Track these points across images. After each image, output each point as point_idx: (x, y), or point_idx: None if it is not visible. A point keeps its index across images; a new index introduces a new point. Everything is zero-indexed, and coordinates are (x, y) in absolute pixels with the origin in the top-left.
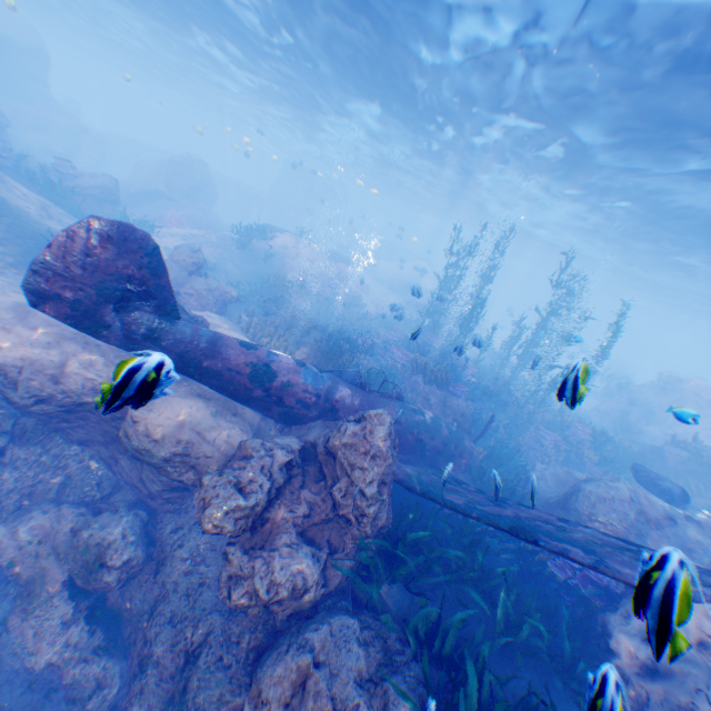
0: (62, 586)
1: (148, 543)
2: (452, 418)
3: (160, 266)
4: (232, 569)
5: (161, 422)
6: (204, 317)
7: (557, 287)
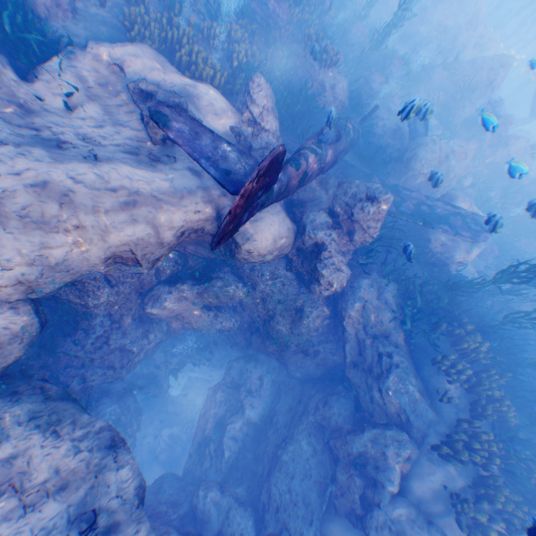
0: (200, 308)
1: (241, 280)
2: (340, 102)
3: (280, 163)
4: (322, 287)
5: (265, 246)
6: (131, 61)
7: None
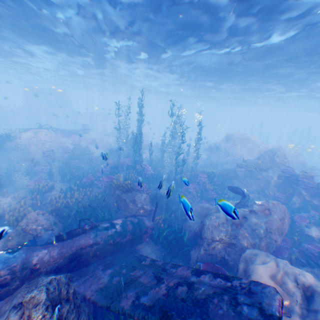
0: None
1: None
2: (141, 206)
3: None
4: None
5: None
6: None
7: (172, 116)
